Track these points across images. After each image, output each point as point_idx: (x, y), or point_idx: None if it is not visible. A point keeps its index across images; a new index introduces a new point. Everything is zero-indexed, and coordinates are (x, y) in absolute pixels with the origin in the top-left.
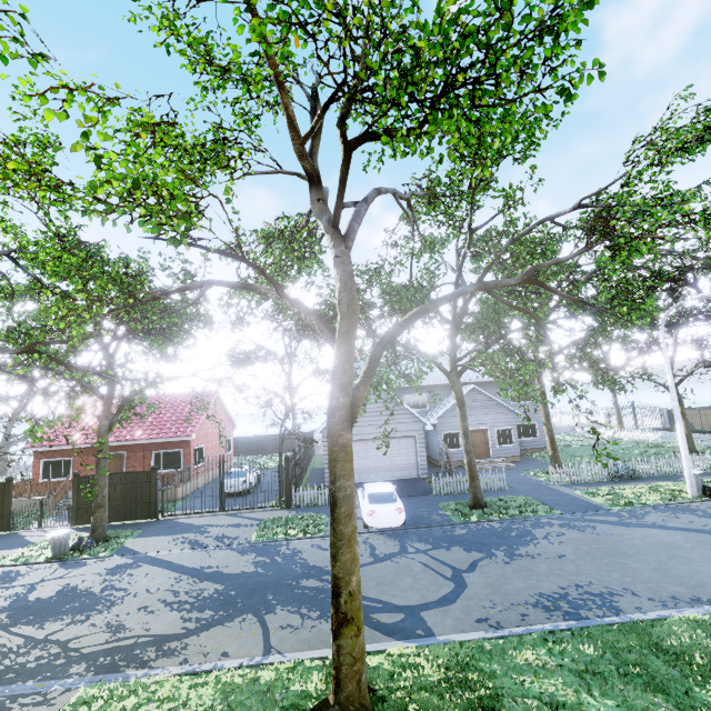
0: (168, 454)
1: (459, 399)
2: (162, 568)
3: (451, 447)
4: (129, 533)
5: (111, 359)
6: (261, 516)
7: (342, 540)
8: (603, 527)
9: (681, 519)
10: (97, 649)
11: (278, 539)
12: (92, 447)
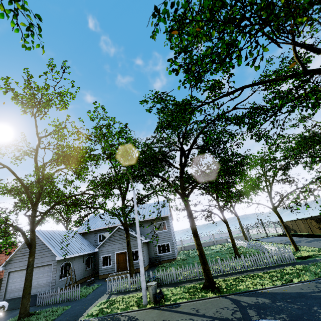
0: None
1: (27, 244)
2: None
3: (106, 264)
4: None
5: None
6: None
7: None
8: None
9: None
10: None
11: None
12: None
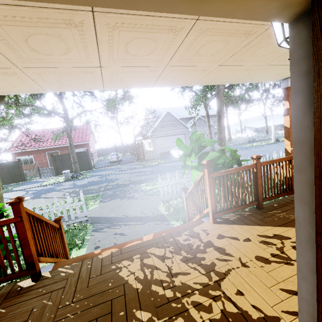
0: (79, 150)
1: (207, 114)
2: (119, 174)
3: None
4: (88, 173)
5: (62, 100)
6: (136, 163)
7: (223, 127)
8: (254, 149)
9: (273, 145)
10: (130, 183)
11: (152, 165)
12: (41, 149)
